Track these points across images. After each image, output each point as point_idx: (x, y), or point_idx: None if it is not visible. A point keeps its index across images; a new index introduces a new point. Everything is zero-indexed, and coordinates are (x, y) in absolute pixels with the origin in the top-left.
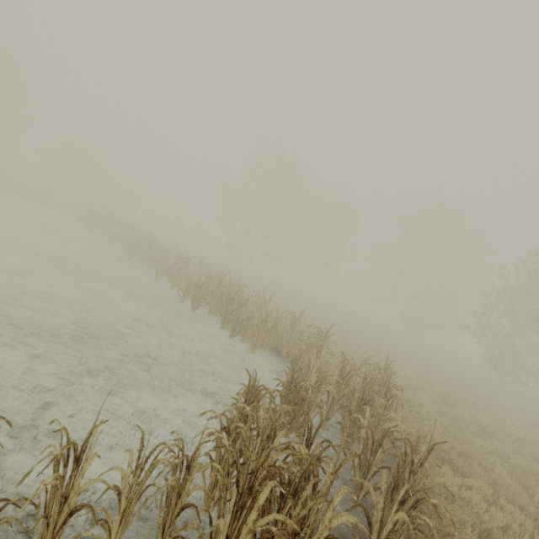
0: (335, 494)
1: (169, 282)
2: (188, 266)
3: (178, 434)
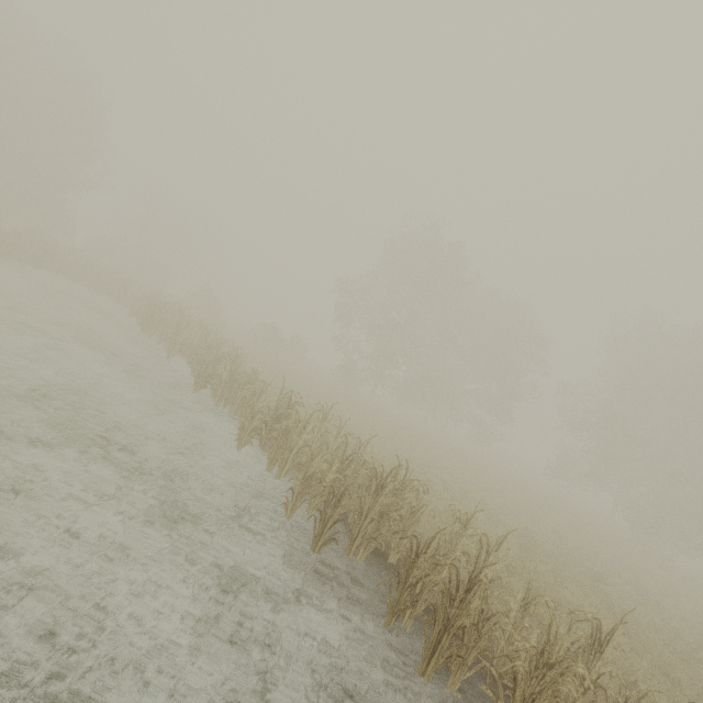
0: None
1: (261, 448)
2: (304, 428)
3: None
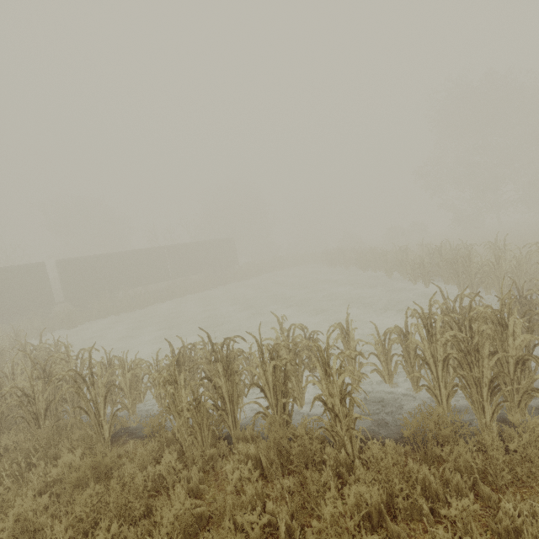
0: (516, 328)
1: (401, 275)
2: (407, 254)
3: (396, 325)
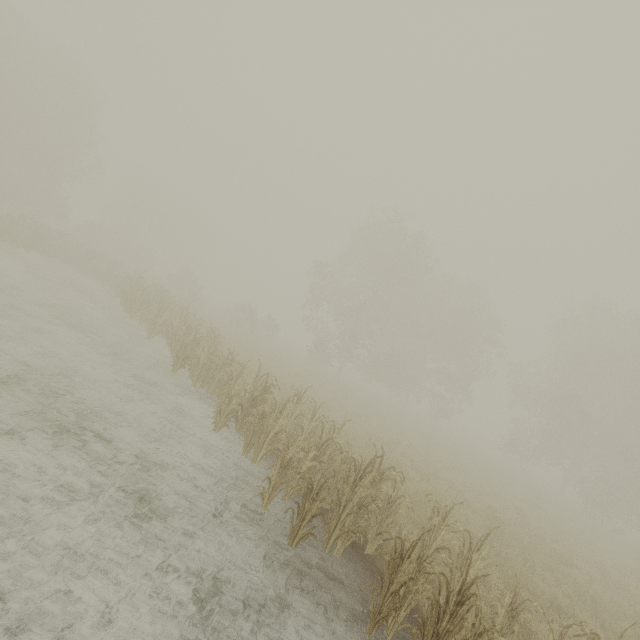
0: None
1: (237, 430)
2: (281, 412)
3: None
